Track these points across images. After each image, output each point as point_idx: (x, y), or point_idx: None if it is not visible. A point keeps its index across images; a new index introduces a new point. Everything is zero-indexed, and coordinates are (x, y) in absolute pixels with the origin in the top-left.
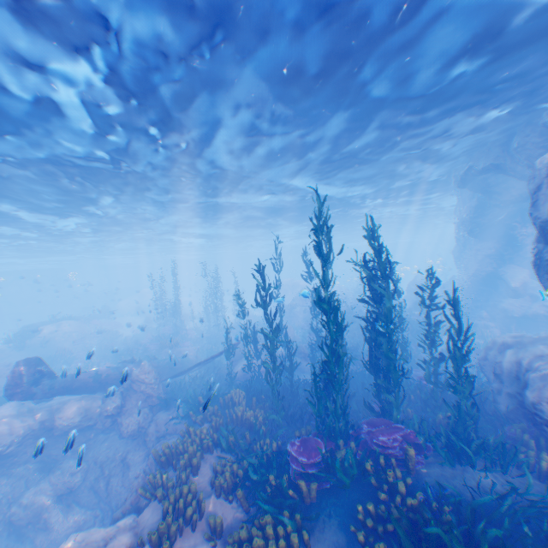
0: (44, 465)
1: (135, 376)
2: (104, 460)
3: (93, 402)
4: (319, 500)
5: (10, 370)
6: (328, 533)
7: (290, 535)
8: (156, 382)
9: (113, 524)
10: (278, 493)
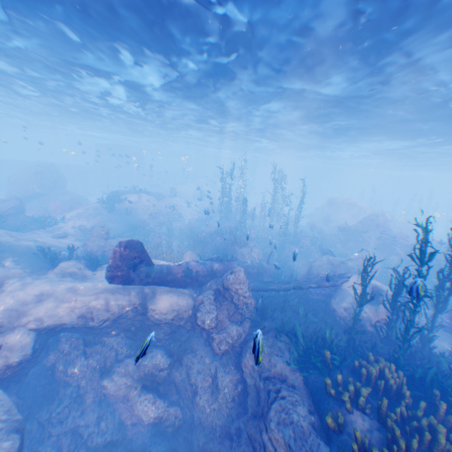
0: (131, 343)
1: (228, 284)
2: (189, 365)
3: (183, 299)
4: None
5: (113, 251)
6: None
7: None
8: (249, 297)
9: None
10: None
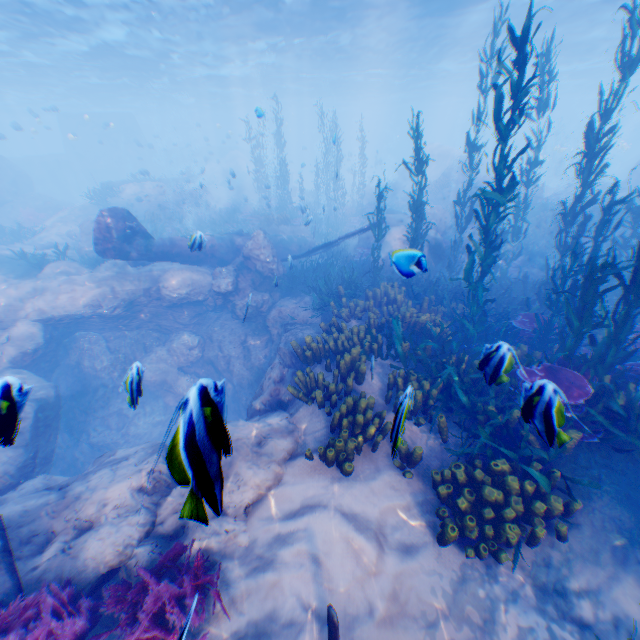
0: (158, 335)
1: (247, 251)
2: (221, 340)
3: (200, 276)
4: (575, 455)
5: (96, 223)
6: (598, 502)
7: (551, 501)
8: (273, 262)
9: (262, 422)
10: (503, 433)
